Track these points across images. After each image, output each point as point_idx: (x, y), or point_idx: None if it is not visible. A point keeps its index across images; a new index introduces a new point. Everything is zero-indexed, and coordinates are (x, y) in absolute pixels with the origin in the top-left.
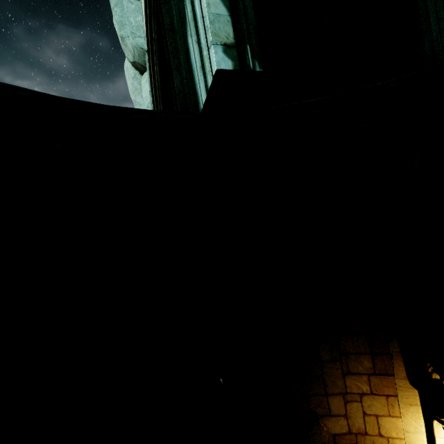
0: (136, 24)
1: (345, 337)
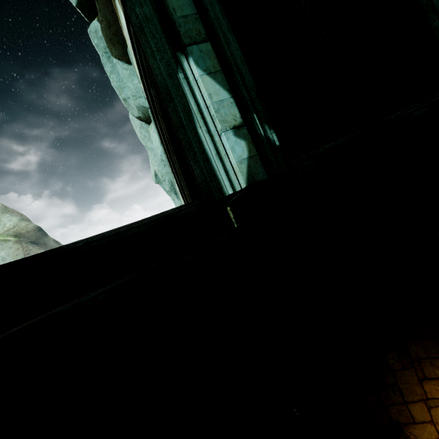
0: (134, 87)
1: (413, 343)
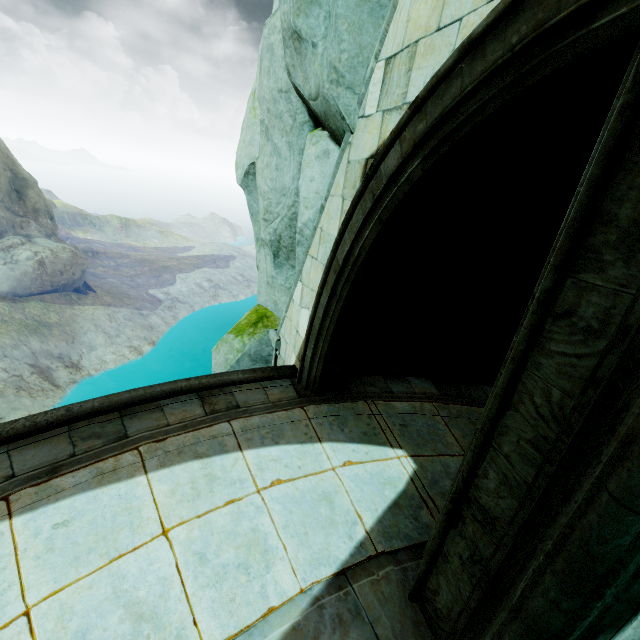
0: (352, 48)
1: None
